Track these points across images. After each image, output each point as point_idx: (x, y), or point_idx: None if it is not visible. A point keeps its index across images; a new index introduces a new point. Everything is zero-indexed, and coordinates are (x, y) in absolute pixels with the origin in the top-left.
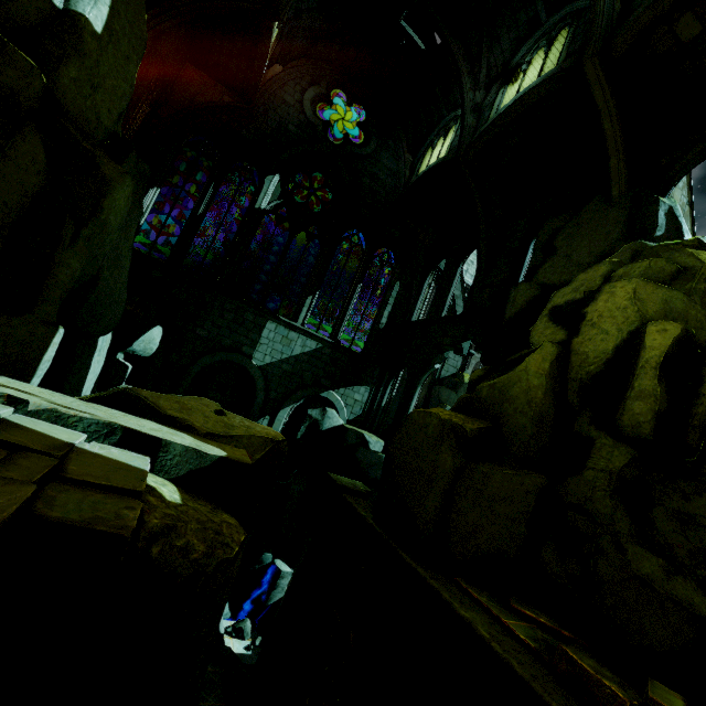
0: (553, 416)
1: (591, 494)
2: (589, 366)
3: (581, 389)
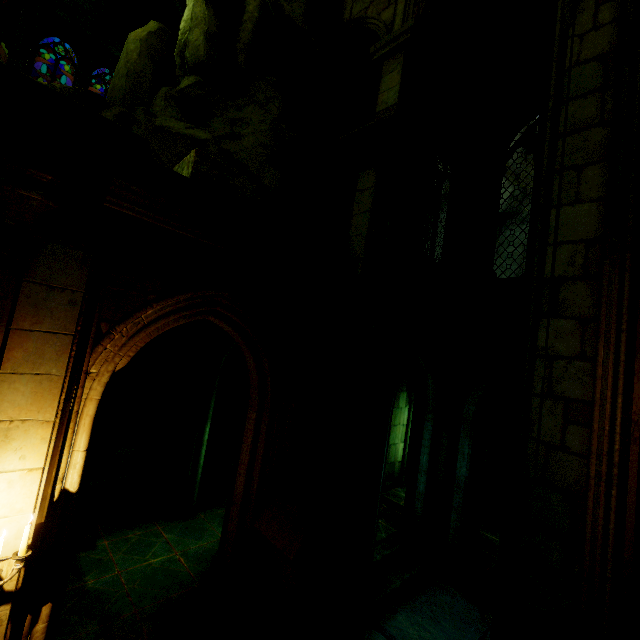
0: (151, 77)
1: (153, 104)
2: (185, 36)
3: (183, 61)
